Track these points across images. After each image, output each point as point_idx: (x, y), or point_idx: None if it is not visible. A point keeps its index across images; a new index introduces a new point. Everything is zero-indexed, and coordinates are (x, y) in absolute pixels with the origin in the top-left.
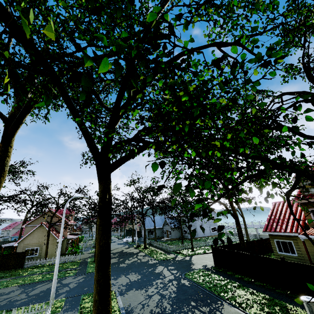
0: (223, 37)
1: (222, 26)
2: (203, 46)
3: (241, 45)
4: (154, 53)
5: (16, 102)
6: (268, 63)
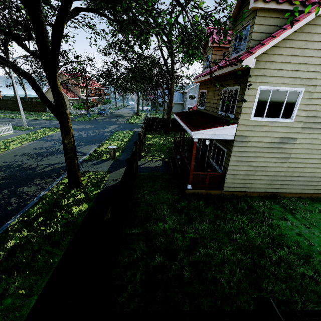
0: None
1: None
2: None
3: None
4: None
5: None
6: None
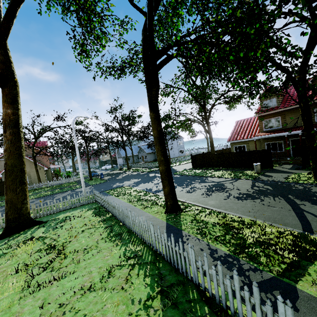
0: None
1: None
2: None
3: None
4: None
5: None
6: None
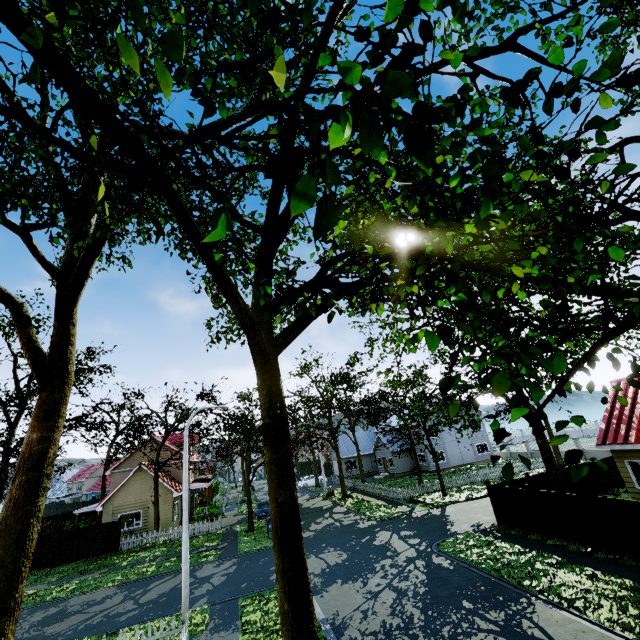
0: (474, 38)
1: (471, 14)
2: (436, 64)
3: (519, 49)
4: (323, 98)
5: (72, 237)
6: (639, 73)
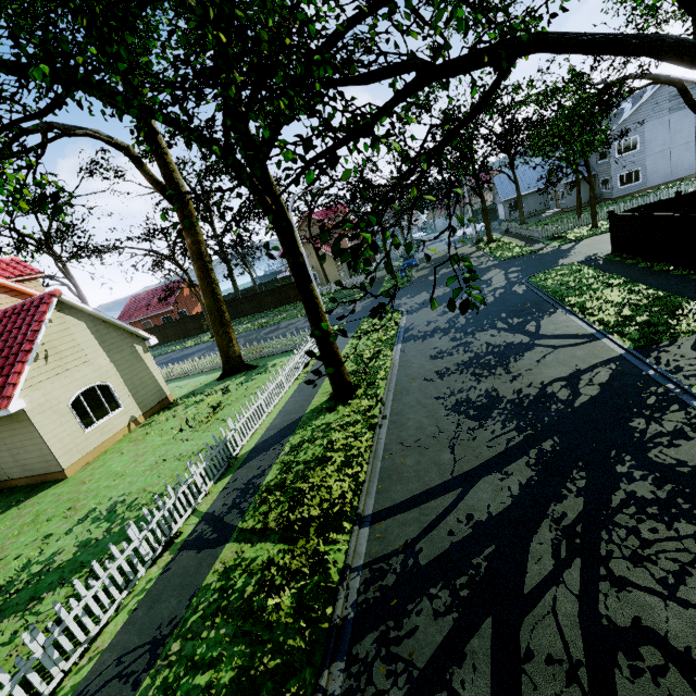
0: None
1: None
2: None
3: None
4: None
5: None
6: None
